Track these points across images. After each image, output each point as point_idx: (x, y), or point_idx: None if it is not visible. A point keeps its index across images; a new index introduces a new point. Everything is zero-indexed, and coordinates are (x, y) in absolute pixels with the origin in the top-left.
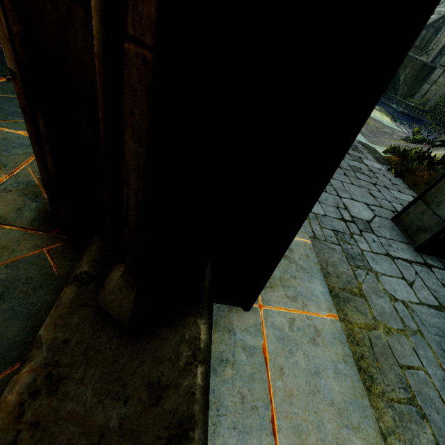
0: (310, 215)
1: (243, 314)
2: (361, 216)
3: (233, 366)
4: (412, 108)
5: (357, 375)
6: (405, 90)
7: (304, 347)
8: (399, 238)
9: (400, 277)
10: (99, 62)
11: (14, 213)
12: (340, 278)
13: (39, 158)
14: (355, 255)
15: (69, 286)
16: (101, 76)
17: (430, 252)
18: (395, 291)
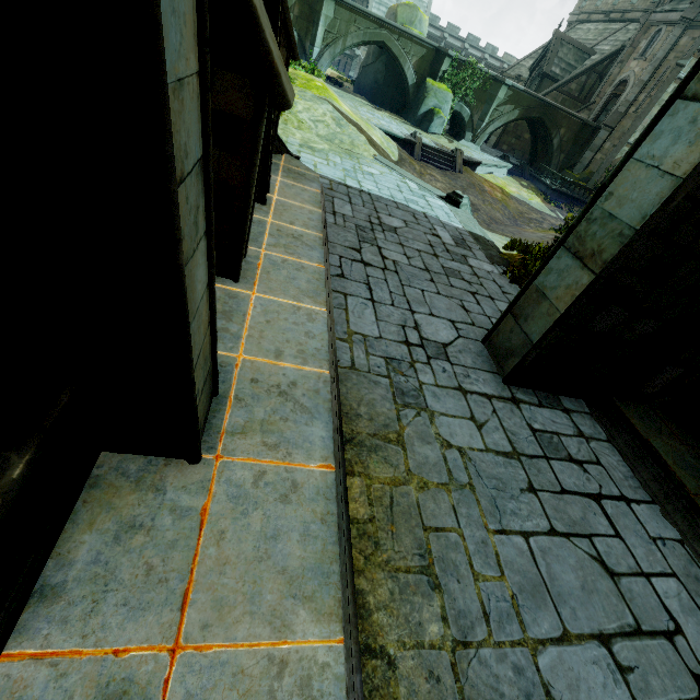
0: (356, 337)
1: (186, 468)
2: (437, 338)
3: (148, 532)
4: (571, 184)
5: (334, 537)
6: (561, 158)
7: (267, 506)
8: (485, 366)
9: (468, 417)
10: None
11: None
12: (374, 421)
13: None
14: (408, 390)
15: None
16: None
17: (522, 384)
18: (452, 436)
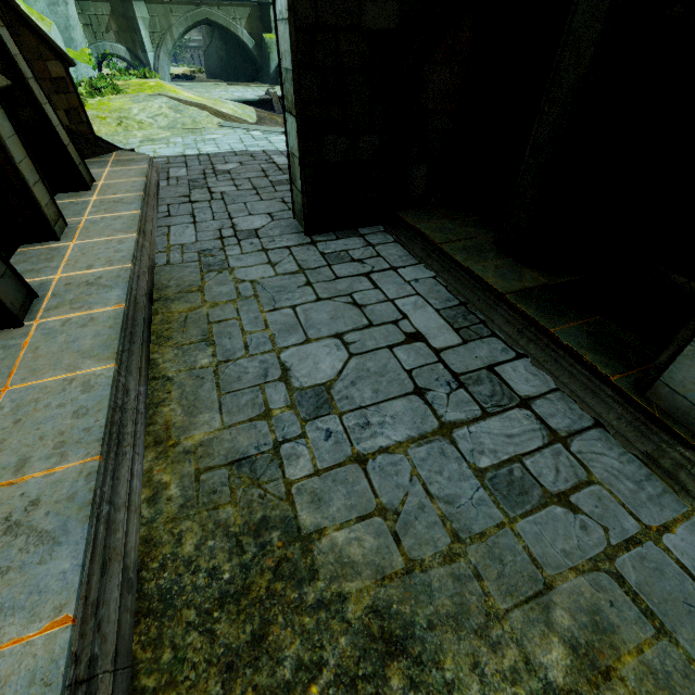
0: (174, 247)
1: (13, 331)
2: (251, 227)
3: None
4: None
5: (118, 332)
6: None
7: (70, 331)
8: (292, 231)
9: (265, 263)
10: None
11: None
12: (181, 286)
13: None
14: (215, 263)
15: None
16: None
17: (320, 230)
18: (247, 276)
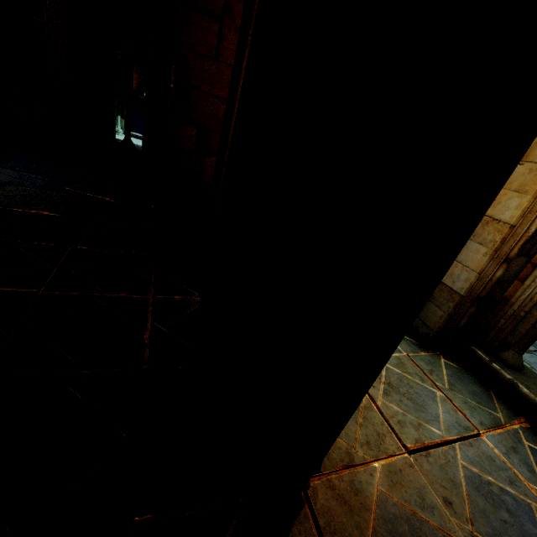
0: None
1: None
2: None
3: None
4: None
5: None
6: None
7: None
8: None
9: None
10: (536, 302)
11: (411, 348)
12: None
13: (445, 320)
14: None
15: (493, 363)
16: (535, 304)
17: None
18: None
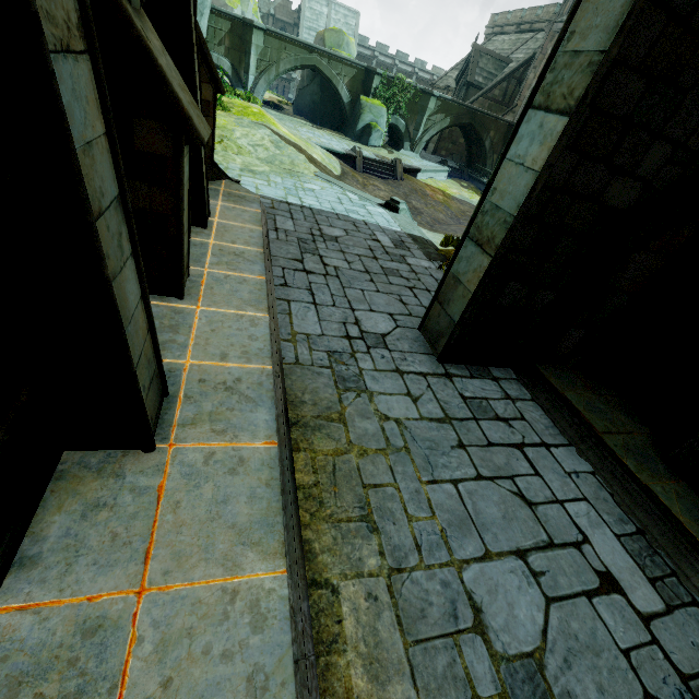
0: (299, 337)
1: (142, 457)
2: (376, 330)
3: (111, 509)
4: None
5: (278, 496)
6: (494, 158)
7: (217, 478)
8: (421, 350)
9: (404, 394)
10: None
11: None
12: (317, 405)
13: None
14: (349, 377)
15: None
16: None
17: (454, 360)
18: (390, 410)
